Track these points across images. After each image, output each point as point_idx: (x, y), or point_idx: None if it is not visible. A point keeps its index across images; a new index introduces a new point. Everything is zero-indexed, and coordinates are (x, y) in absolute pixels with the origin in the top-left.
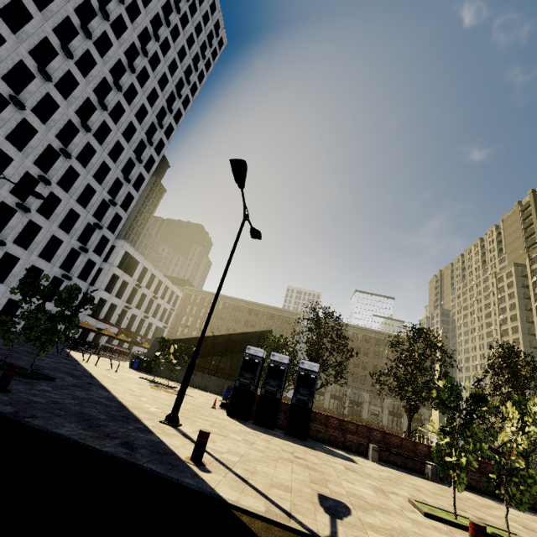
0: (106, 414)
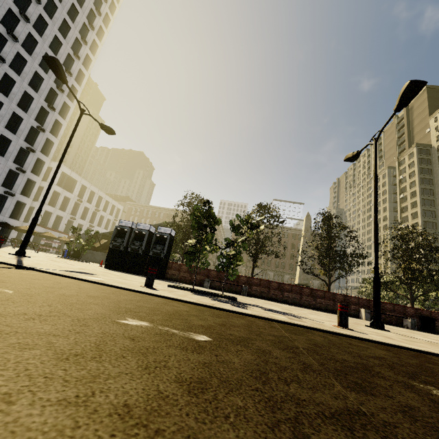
0: None
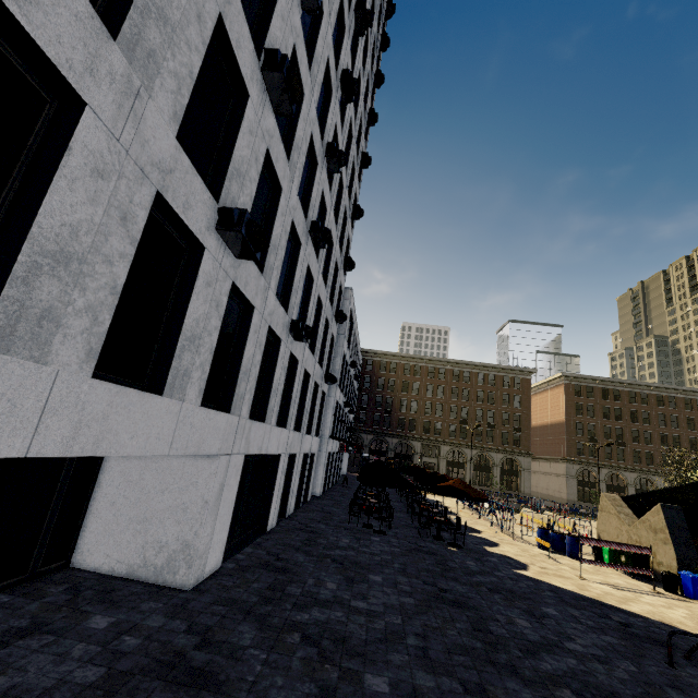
0: None
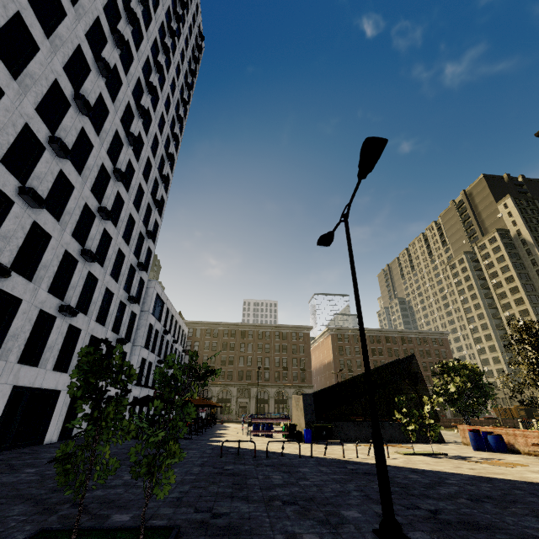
0: None
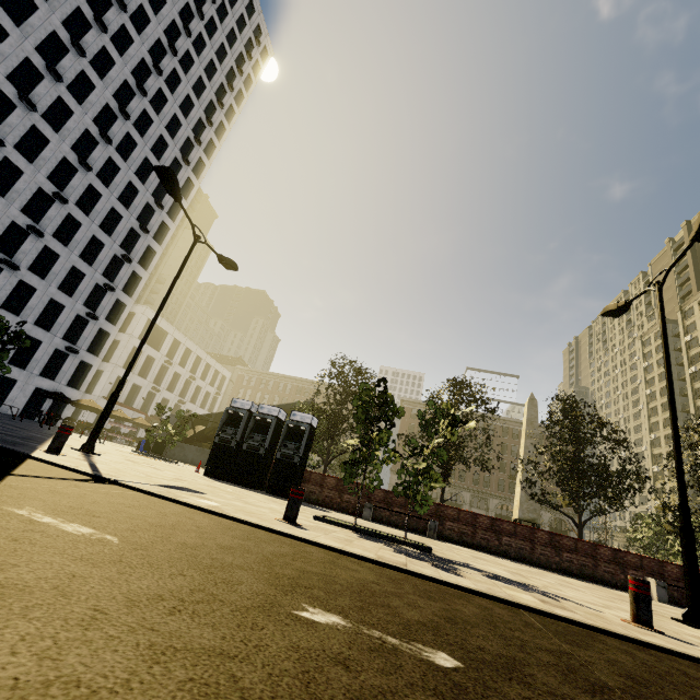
0: (1, 432)
